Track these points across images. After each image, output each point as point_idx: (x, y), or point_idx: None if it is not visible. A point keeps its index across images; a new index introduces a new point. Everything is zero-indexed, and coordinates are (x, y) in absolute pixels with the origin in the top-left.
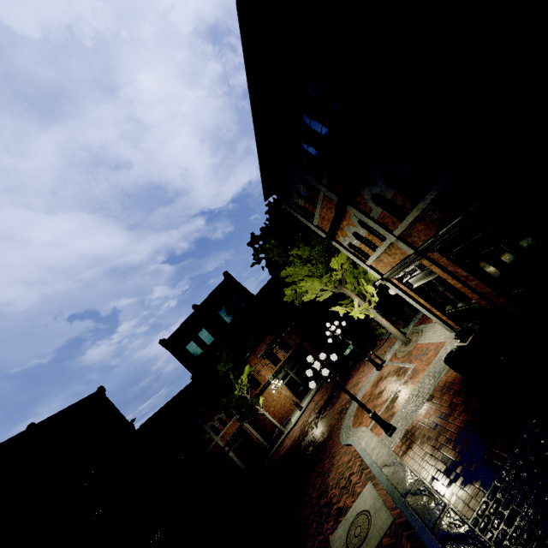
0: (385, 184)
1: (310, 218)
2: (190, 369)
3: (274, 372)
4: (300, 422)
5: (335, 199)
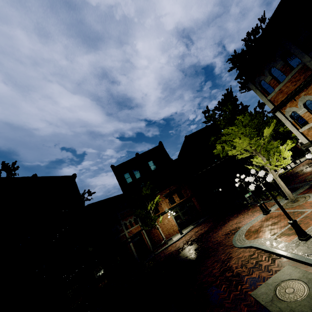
0: None
1: (266, 94)
2: (122, 187)
3: (169, 207)
4: (181, 240)
5: None
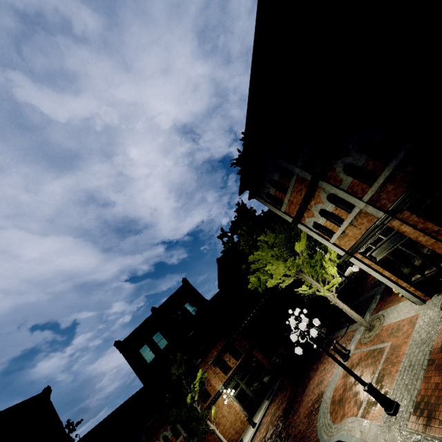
0: (358, 152)
1: (278, 206)
2: (140, 375)
3: (224, 381)
4: (255, 441)
5: (307, 178)
